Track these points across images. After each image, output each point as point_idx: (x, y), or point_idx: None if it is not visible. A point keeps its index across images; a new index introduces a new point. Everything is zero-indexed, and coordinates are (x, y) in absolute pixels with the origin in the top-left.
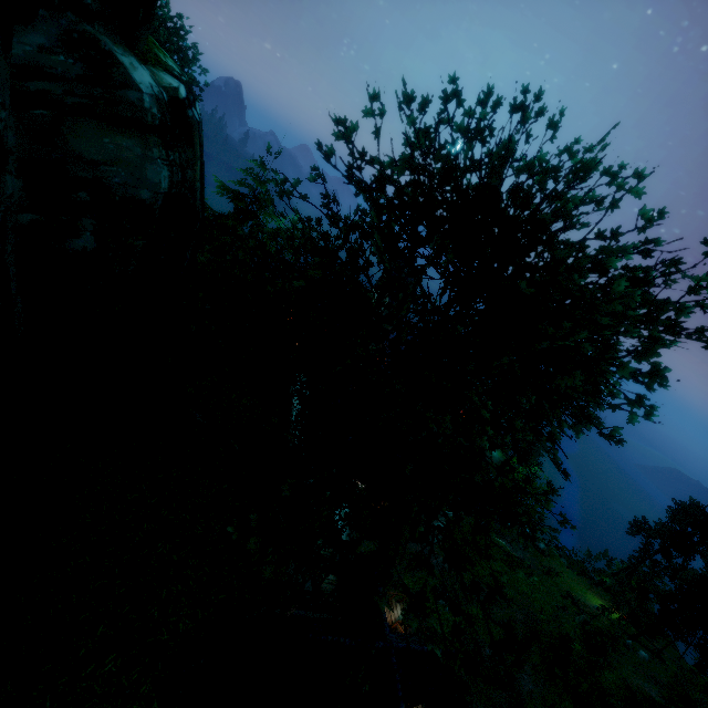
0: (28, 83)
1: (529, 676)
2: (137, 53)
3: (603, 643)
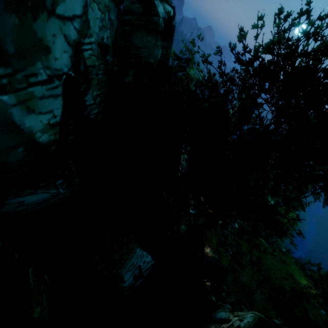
0: (125, 17)
1: (259, 295)
2: None
3: (301, 296)
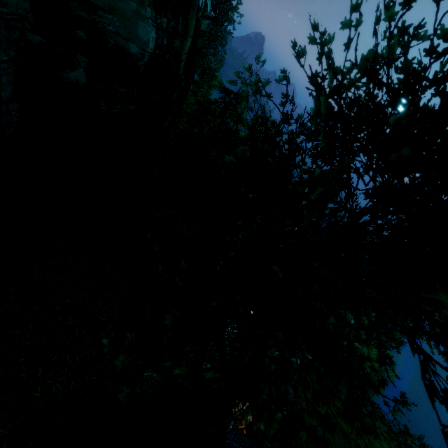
0: None
1: None
2: None
3: None
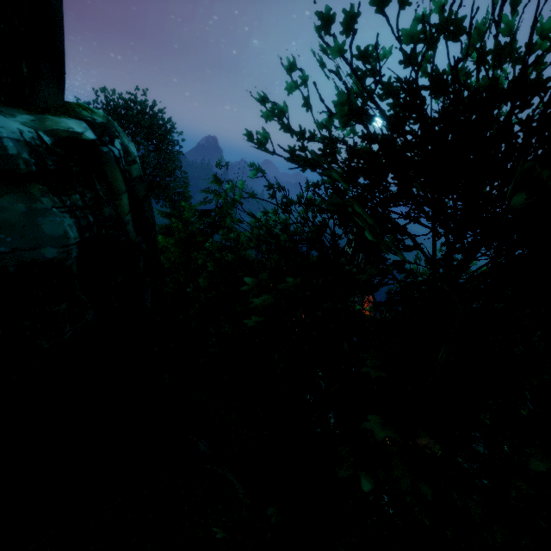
0: None
1: None
2: (30, 109)
3: None
